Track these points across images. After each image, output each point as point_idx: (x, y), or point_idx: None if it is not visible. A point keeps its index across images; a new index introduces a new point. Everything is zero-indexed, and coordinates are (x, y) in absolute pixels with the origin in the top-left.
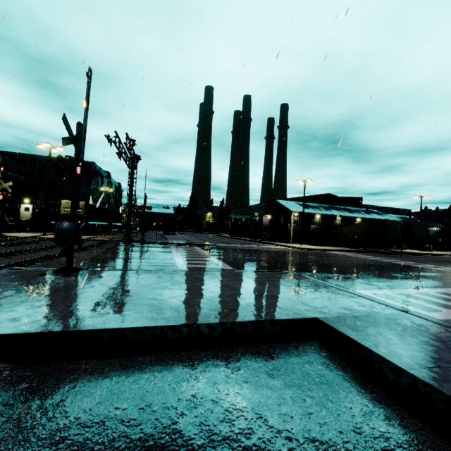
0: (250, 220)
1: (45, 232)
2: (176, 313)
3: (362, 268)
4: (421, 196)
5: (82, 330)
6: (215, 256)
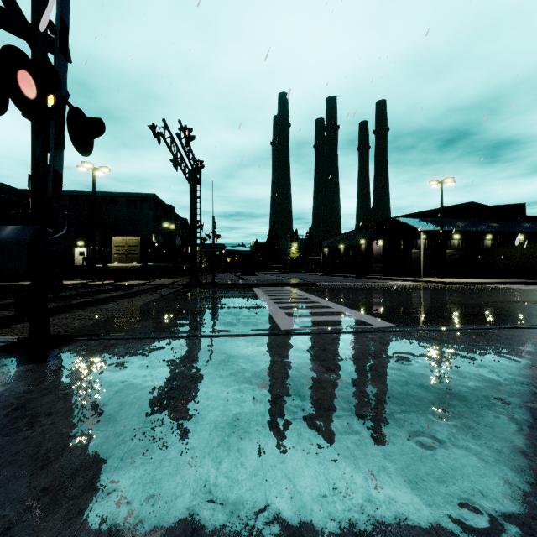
0: (352, 250)
1: (94, 278)
2: None
3: None
4: None
5: None
6: (328, 300)
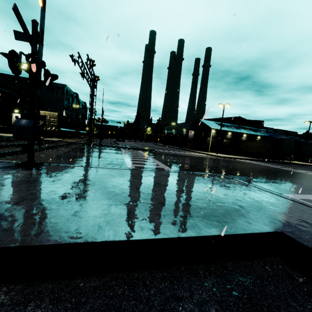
0: (179, 134)
1: None
2: (127, 220)
3: (271, 174)
4: (310, 122)
5: (2, 247)
6: (155, 159)
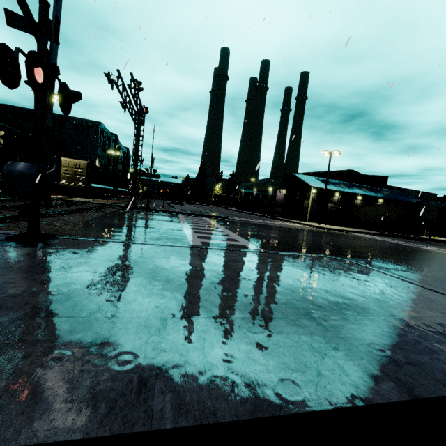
0: (262, 194)
1: None
2: (200, 360)
3: (412, 256)
4: None
5: None
6: (231, 230)
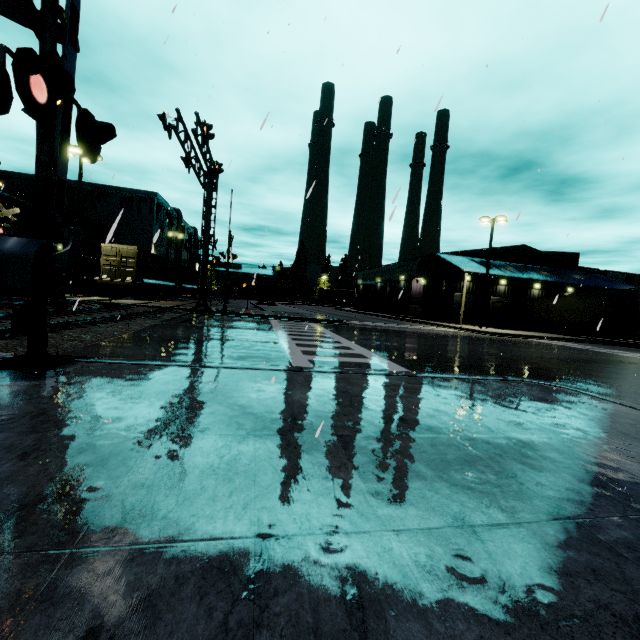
0: (390, 286)
1: (76, 292)
2: None
3: None
4: None
5: None
6: (351, 341)
